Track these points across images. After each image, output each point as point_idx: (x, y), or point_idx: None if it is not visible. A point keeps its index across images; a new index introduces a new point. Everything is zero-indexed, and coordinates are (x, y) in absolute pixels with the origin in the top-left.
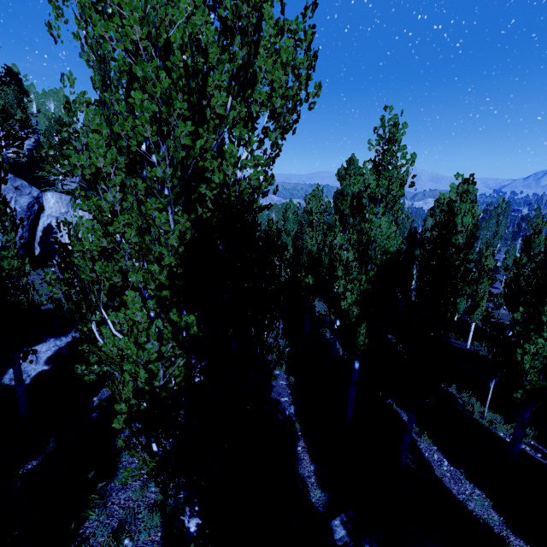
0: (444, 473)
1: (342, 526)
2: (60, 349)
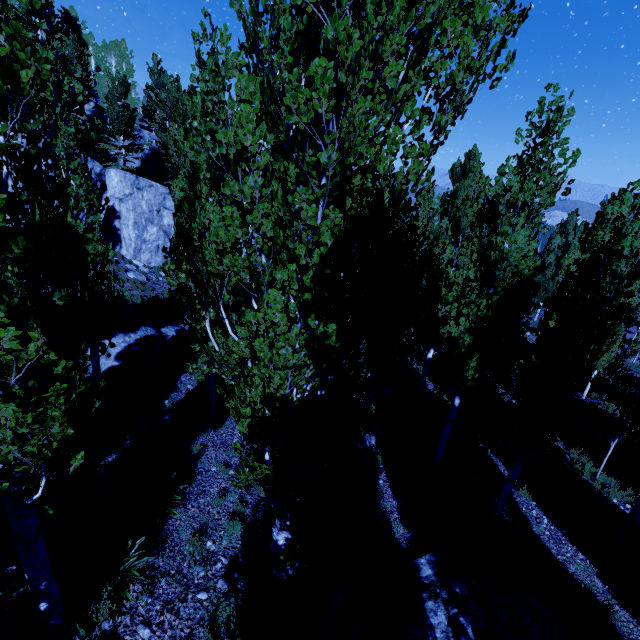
0: (543, 531)
1: (428, 565)
2: (129, 346)
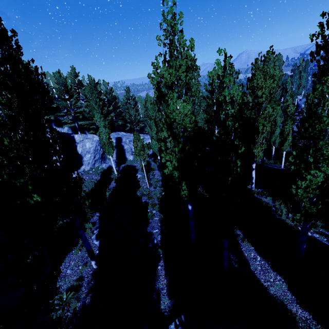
0: (257, 267)
1: (175, 328)
2: None
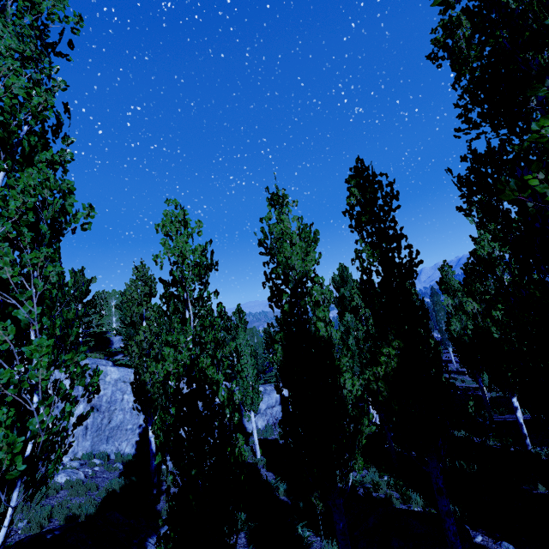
0: None
1: None
2: None
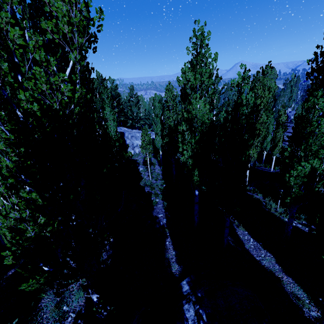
0: (250, 246)
1: (187, 284)
2: None
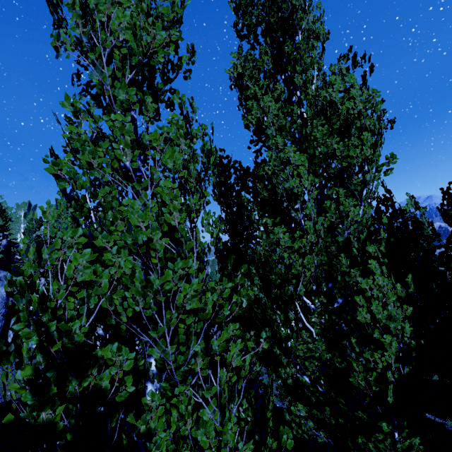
0: None
1: None
2: None
